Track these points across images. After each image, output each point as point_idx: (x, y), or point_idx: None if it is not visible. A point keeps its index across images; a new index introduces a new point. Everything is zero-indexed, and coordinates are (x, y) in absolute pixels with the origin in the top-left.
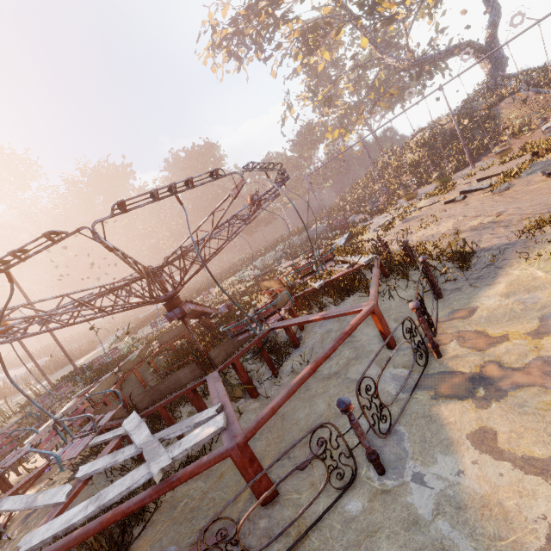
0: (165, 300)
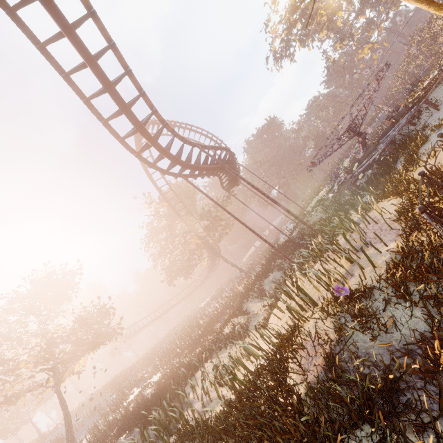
0: (357, 133)
